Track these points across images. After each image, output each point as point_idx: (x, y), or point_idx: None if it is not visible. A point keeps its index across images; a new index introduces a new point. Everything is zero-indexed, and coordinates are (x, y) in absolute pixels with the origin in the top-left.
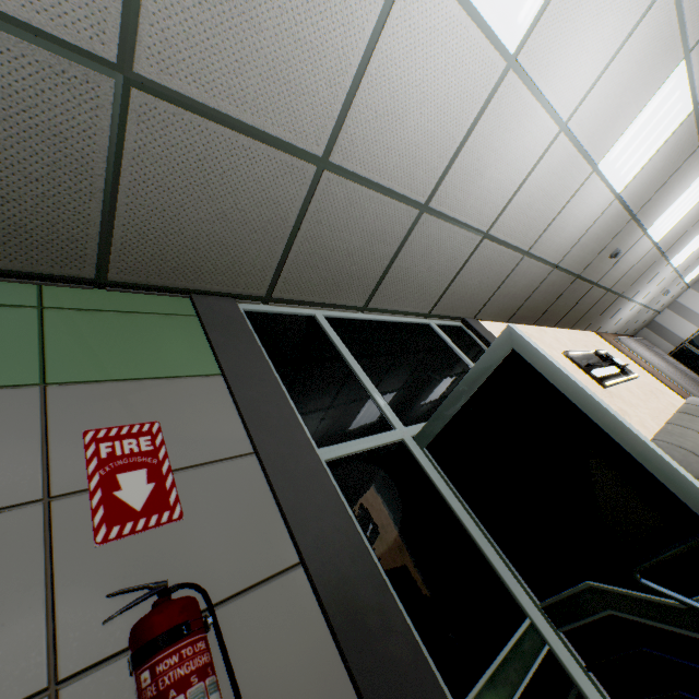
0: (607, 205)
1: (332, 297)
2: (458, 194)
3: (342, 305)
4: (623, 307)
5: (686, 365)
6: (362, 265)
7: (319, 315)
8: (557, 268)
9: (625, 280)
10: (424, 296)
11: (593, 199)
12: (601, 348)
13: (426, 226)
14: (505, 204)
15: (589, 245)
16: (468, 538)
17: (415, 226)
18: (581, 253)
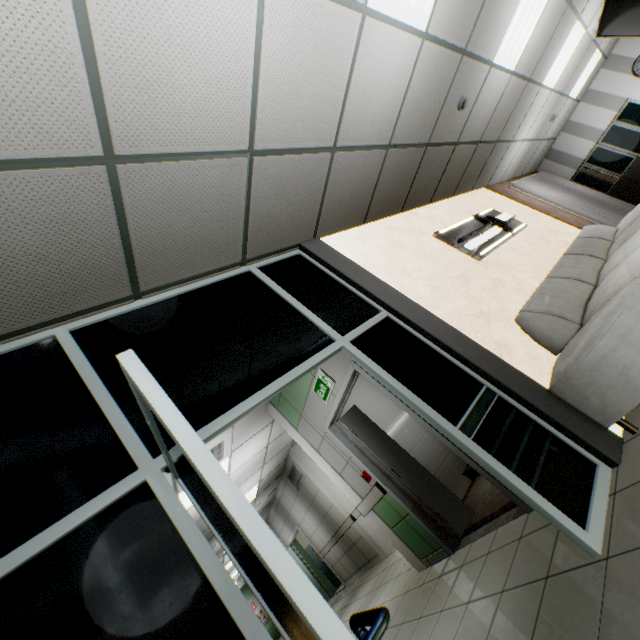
0: (417, 52)
1: (70, 306)
2: (155, 123)
3: (98, 305)
4: (507, 151)
5: (589, 186)
6: (78, 259)
7: (62, 333)
8: (393, 147)
9: (494, 124)
10: (219, 248)
11: (390, 51)
12: (488, 206)
13: (139, 179)
14: (250, 107)
15: (420, 107)
16: (213, 599)
17: (120, 186)
18: (416, 120)
